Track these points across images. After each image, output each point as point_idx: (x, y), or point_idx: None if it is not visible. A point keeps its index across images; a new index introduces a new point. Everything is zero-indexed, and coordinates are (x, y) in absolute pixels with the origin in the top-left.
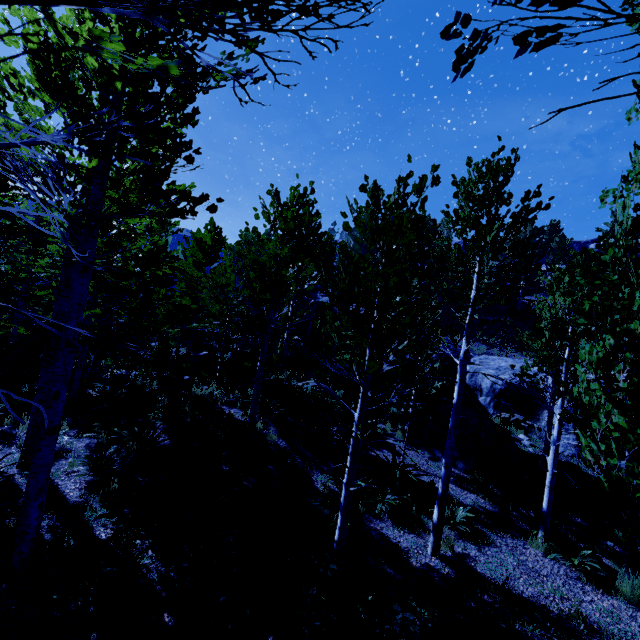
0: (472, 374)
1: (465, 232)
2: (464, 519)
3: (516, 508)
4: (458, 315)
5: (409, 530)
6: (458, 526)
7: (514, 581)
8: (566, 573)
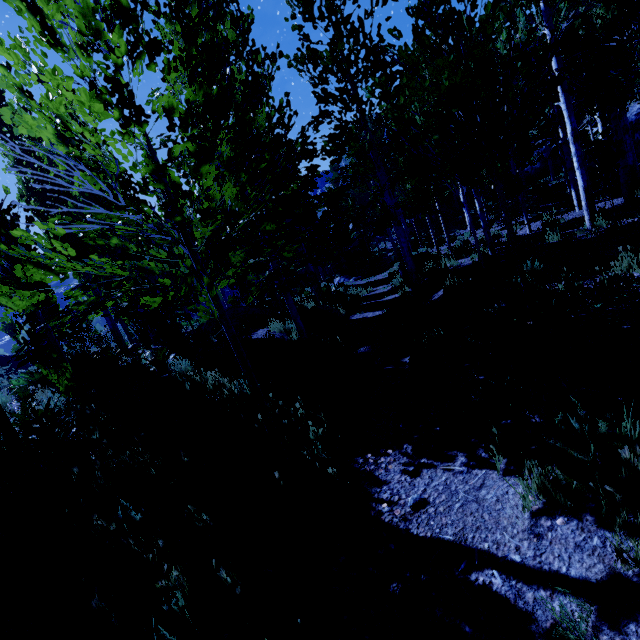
0: None
1: None
2: None
3: None
4: None
5: None
6: None
7: None
8: None
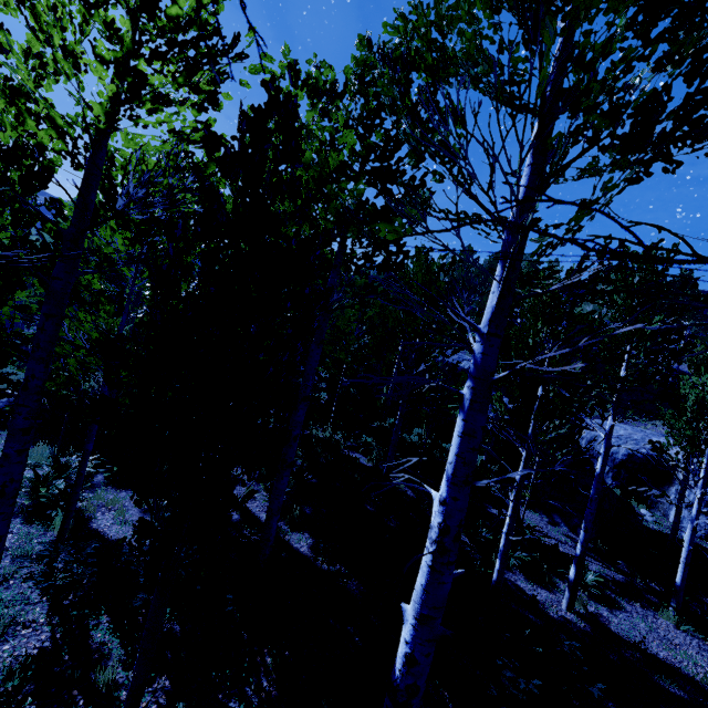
0: (589, 440)
1: (621, 317)
2: (595, 583)
3: (643, 581)
4: (606, 392)
5: (541, 586)
6: (588, 588)
7: (648, 643)
8: (699, 645)
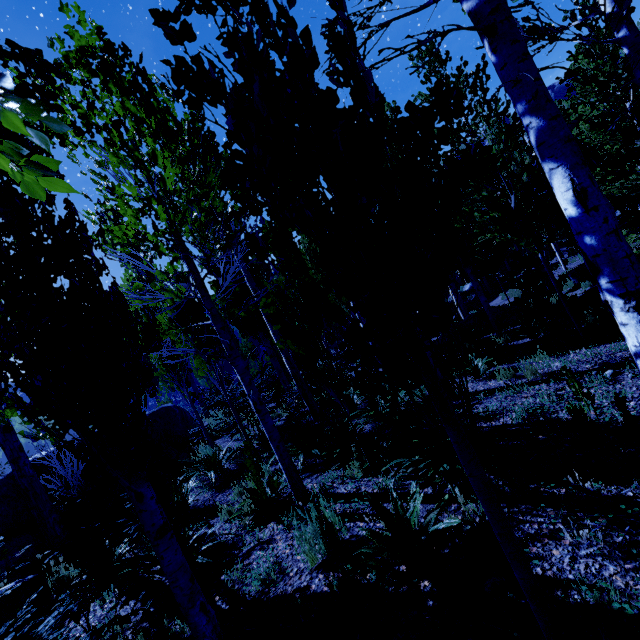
0: None
1: None
2: None
3: None
4: None
5: None
6: None
7: None
8: None
